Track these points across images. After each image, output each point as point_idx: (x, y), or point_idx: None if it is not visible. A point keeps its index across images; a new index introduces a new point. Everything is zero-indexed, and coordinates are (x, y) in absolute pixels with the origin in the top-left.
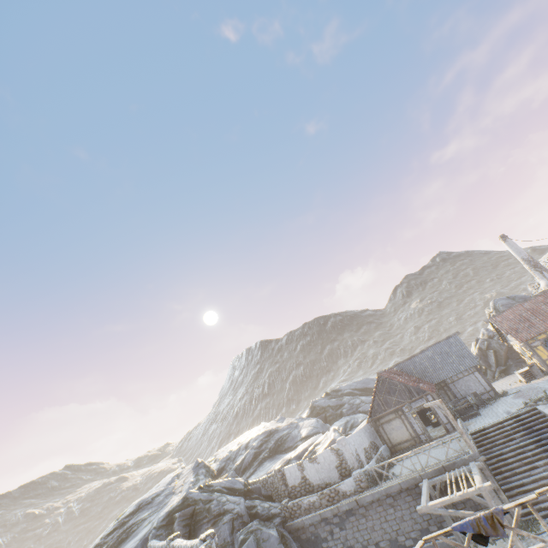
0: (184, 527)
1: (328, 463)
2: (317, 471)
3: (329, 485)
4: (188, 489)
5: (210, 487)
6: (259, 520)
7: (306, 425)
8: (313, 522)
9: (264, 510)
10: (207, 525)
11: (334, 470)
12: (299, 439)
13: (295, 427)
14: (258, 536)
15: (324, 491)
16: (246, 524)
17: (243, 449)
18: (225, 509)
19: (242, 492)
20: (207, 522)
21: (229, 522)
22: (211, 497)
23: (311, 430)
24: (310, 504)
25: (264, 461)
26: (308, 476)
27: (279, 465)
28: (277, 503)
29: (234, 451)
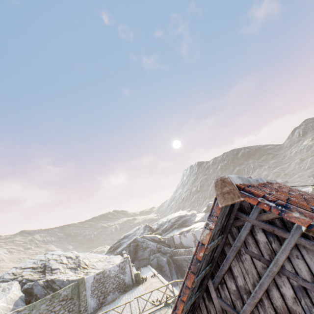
0: (133, 249)
1: (190, 239)
2: (186, 240)
3: (190, 247)
4: (139, 235)
5: (145, 237)
6: (161, 253)
7: (199, 216)
8: (181, 259)
9: (163, 250)
10: (141, 250)
11: (192, 242)
12: (193, 222)
13: (194, 216)
14: (158, 259)
15: (186, 249)
16: (155, 253)
17: (167, 222)
18: (148, 246)
19: (157, 241)
20: (141, 249)
21: (148, 251)
22: (144, 241)
23: (200, 219)
24: (181, 253)
25: (174, 229)
26: (182, 242)
27: (178, 233)
28: (171, 249)
29: (164, 222)
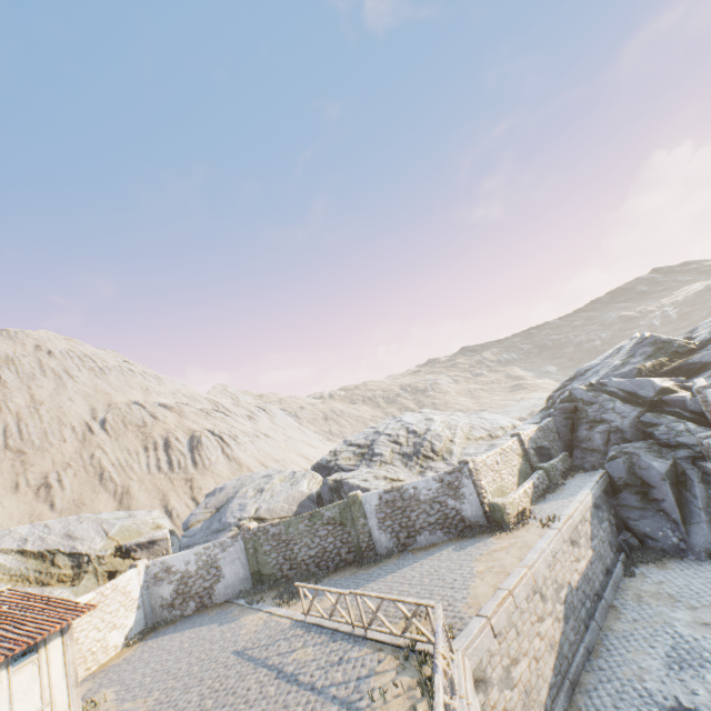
0: (565, 419)
1: None
2: None
3: None
4: (603, 375)
5: (602, 386)
6: (653, 443)
7: None
8: None
9: (665, 434)
10: (585, 426)
11: None
12: None
13: None
14: (632, 461)
15: None
16: (627, 441)
17: None
18: (602, 418)
19: (646, 402)
20: (585, 423)
21: (602, 433)
22: (595, 399)
23: None
24: None
25: None
26: None
27: None
28: (706, 430)
29: None
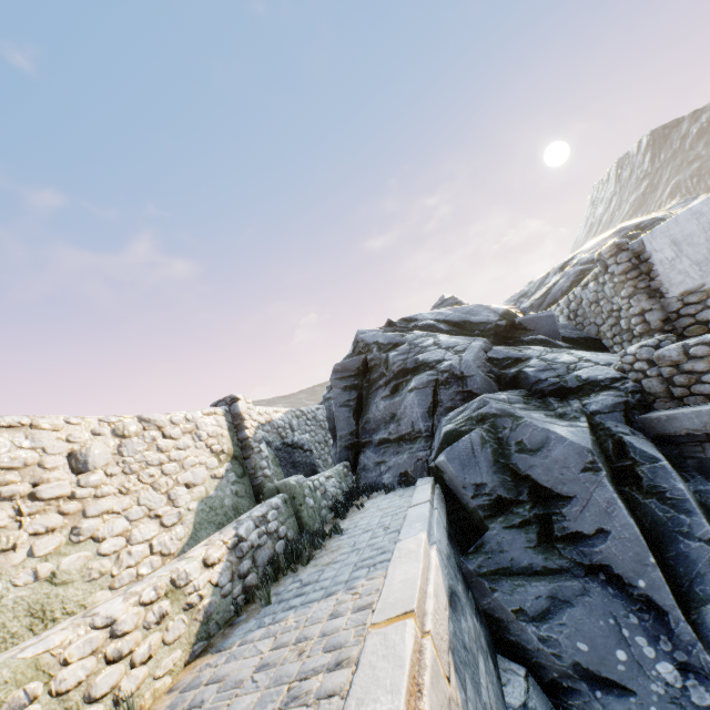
0: (346, 390)
1: None
2: None
3: None
4: None
5: (409, 323)
6: (527, 393)
7: None
8: None
9: (547, 370)
10: (384, 391)
11: None
12: None
13: None
14: (501, 434)
15: None
16: (475, 399)
17: (555, 273)
18: (419, 361)
19: (490, 330)
20: (384, 386)
21: (421, 390)
22: (401, 338)
23: None
24: None
25: None
26: None
27: None
28: (614, 356)
29: (535, 282)
